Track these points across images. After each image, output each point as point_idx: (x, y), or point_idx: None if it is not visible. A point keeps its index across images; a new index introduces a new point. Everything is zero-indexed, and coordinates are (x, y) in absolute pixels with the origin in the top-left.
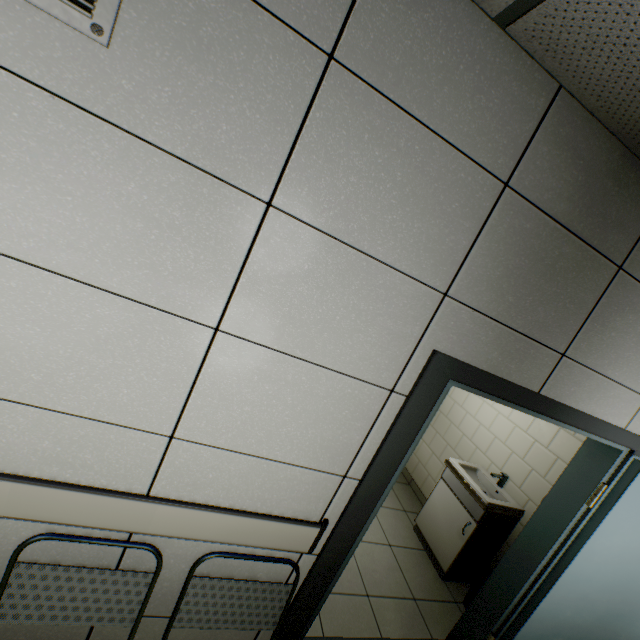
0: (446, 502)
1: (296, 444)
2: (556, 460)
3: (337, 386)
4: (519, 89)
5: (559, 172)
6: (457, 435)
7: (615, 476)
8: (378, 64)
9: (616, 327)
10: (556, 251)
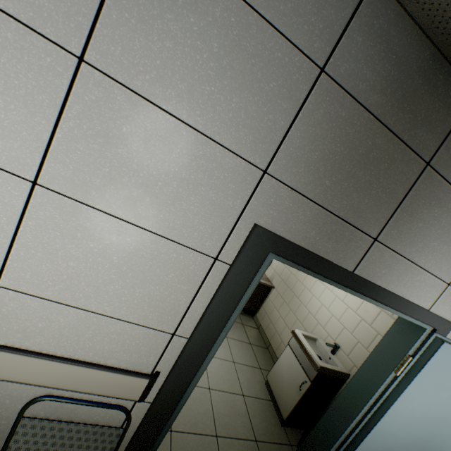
0: (290, 364)
1: (124, 301)
2: (377, 335)
3: (162, 250)
4: None
5: (373, 64)
6: (305, 312)
7: (419, 350)
8: None
9: (423, 219)
10: (370, 141)
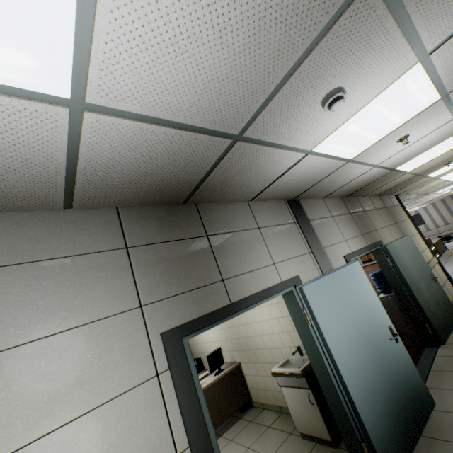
0: (294, 397)
1: None
2: None
3: (121, 406)
4: (99, 218)
5: (146, 228)
6: (269, 352)
7: (302, 301)
8: (17, 254)
9: (231, 253)
10: (175, 250)
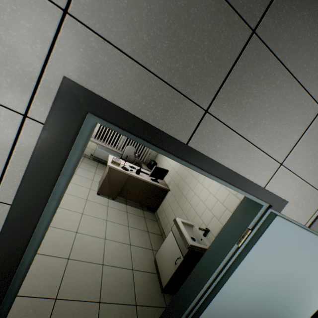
0: (171, 244)
1: None
2: None
3: None
4: None
5: None
6: (188, 207)
7: (257, 224)
8: None
9: (253, 94)
10: None
